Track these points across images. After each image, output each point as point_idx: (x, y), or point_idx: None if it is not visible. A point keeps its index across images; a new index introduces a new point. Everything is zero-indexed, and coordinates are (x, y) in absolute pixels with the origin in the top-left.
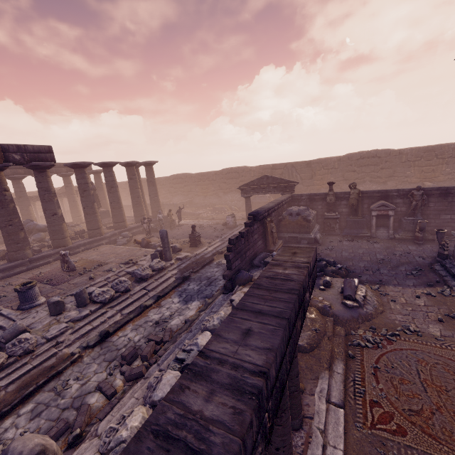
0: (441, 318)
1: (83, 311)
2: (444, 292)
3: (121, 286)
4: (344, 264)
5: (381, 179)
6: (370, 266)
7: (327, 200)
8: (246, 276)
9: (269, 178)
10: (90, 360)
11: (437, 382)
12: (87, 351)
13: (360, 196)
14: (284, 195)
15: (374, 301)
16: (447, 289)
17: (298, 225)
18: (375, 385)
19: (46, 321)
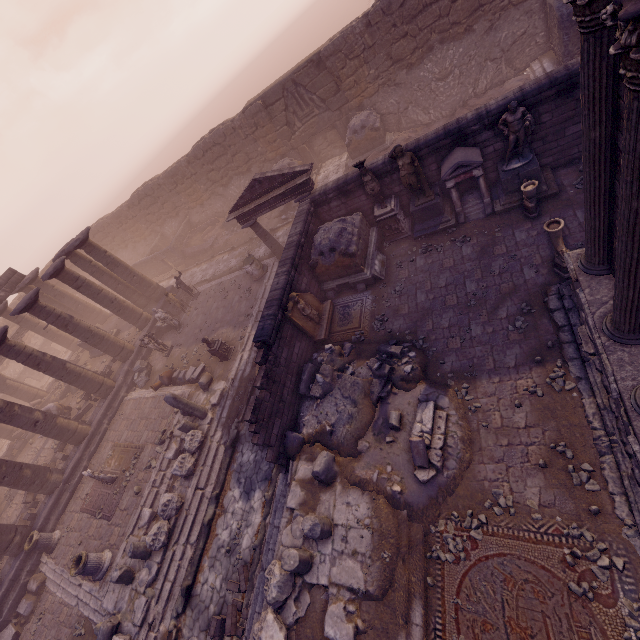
0: (543, 464)
1: (151, 566)
2: (555, 383)
3: (170, 510)
4: (421, 332)
5: (460, 26)
6: (458, 323)
7: (367, 191)
8: (295, 444)
9: (261, 181)
10: (189, 633)
11: (523, 622)
12: (182, 619)
13: (416, 166)
14: (300, 205)
15: (457, 443)
16: (560, 373)
17: (340, 268)
18: (455, 639)
19: (126, 596)
